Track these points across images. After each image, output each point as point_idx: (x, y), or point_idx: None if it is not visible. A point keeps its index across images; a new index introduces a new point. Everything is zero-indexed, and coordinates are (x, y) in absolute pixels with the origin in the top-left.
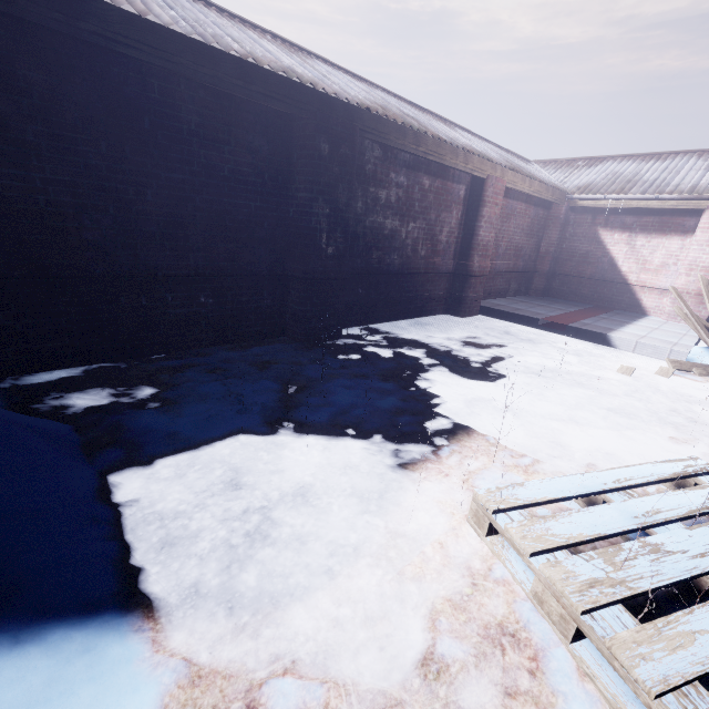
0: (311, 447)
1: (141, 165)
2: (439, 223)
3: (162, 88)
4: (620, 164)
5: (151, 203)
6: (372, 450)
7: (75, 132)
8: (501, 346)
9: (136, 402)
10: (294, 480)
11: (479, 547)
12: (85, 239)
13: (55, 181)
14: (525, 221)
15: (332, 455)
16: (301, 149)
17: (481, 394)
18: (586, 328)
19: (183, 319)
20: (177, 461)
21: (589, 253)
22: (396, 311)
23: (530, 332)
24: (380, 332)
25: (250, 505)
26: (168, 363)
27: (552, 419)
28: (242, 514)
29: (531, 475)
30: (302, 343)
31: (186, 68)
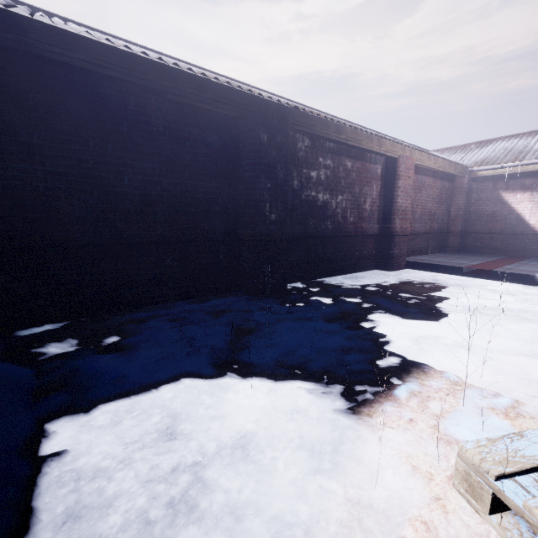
0: (257, 389)
1: (120, 158)
2: (362, 195)
3: (137, 102)
4: (509, 142)
5: (127, 186)
6: (321, 391)
7: (70, 135)
8: (433, 290)
9: (99, 349)
10: (238, 426)
11: (482, 532)
12: (74, 216)
13: (53, 172)
14: (434, 191)
15: (279, 398)
16: (245, 139)
17: (425, 333)
18: (511, 271)
19: (153, 279)
20: (119, 406)
21: (496, 212)
22: (333, 268)
23: (455, 280)
24: (321, 285)
25: (188, 458)
26: (137, 316)
27: (507, 355)
28: (177, 470)
29: (515, 420)
30: (254, 296)
31: (153, 82)
